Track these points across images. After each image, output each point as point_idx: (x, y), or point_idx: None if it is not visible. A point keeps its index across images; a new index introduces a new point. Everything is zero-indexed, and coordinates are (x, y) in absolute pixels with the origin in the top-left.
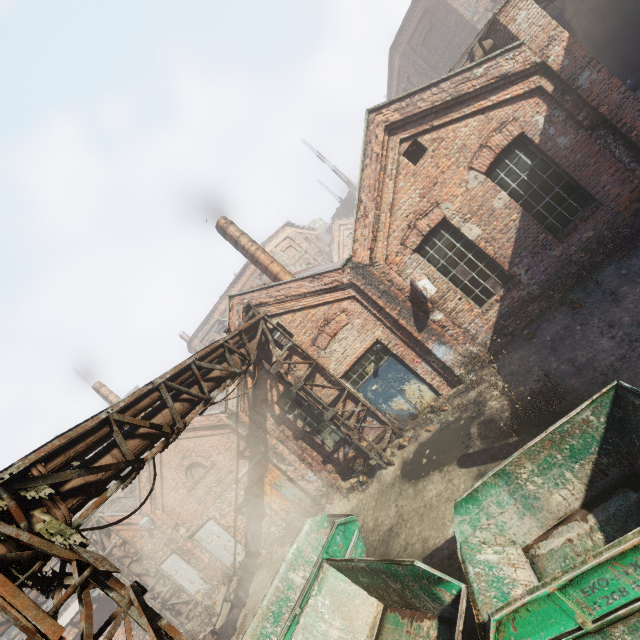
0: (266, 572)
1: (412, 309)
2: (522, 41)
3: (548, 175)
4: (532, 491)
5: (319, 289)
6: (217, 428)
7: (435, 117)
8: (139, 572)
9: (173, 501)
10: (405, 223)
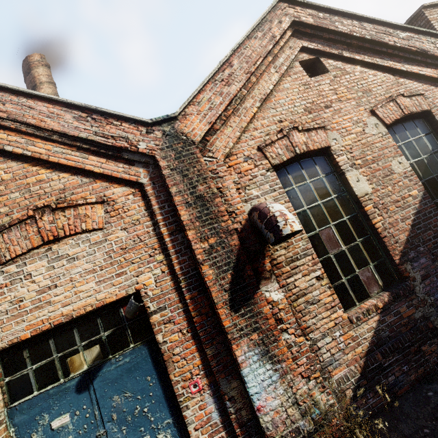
0: None
1: (237, 254)
2: None
3: None
4: None
5: (85, 137)
6: None
7: (346, 49)
8: None
9: None
10: (275, 127)
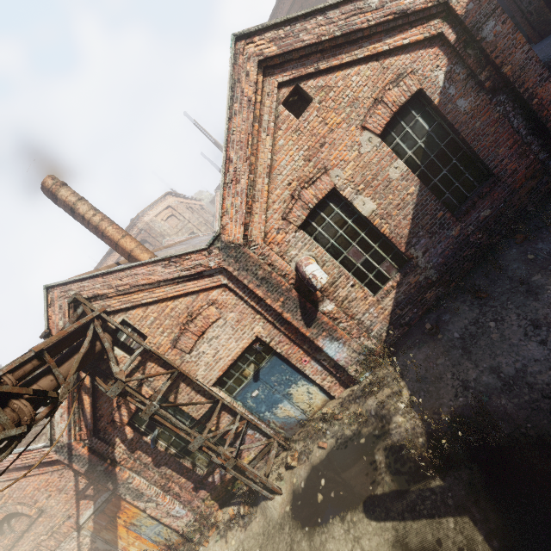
0: None
1: (298, 299)
2: None
3: (446, 143)
4: None
5: (178, 276)
6: (42, 465)
7: (321, 57)
8: None
9: None
10: (287, 192)
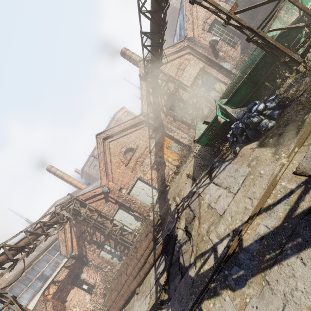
0: (174, 185)
1: (212, 51)
2: None
3: (243, 2)
4: (286, 20)
5: (176, 50)
6: (138, 125)
7: None
8: (103, 221)
9: (118, 175)
10: (202, 22)
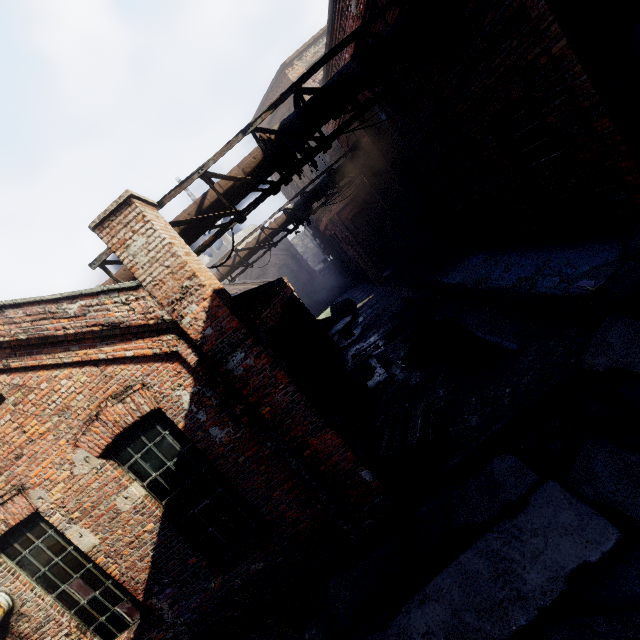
0: None
1: None
2: (136, 283)
3: (206, 469)
4: None
5: None
6: None
7: (13, 353)
8: None
9: None
10: None
